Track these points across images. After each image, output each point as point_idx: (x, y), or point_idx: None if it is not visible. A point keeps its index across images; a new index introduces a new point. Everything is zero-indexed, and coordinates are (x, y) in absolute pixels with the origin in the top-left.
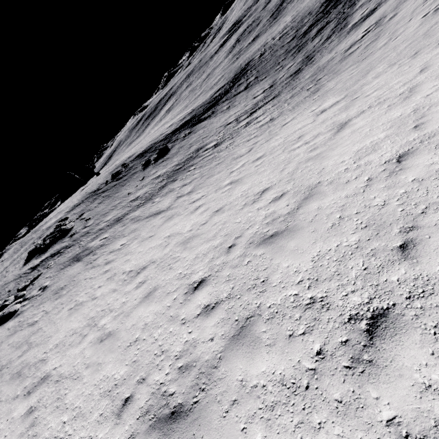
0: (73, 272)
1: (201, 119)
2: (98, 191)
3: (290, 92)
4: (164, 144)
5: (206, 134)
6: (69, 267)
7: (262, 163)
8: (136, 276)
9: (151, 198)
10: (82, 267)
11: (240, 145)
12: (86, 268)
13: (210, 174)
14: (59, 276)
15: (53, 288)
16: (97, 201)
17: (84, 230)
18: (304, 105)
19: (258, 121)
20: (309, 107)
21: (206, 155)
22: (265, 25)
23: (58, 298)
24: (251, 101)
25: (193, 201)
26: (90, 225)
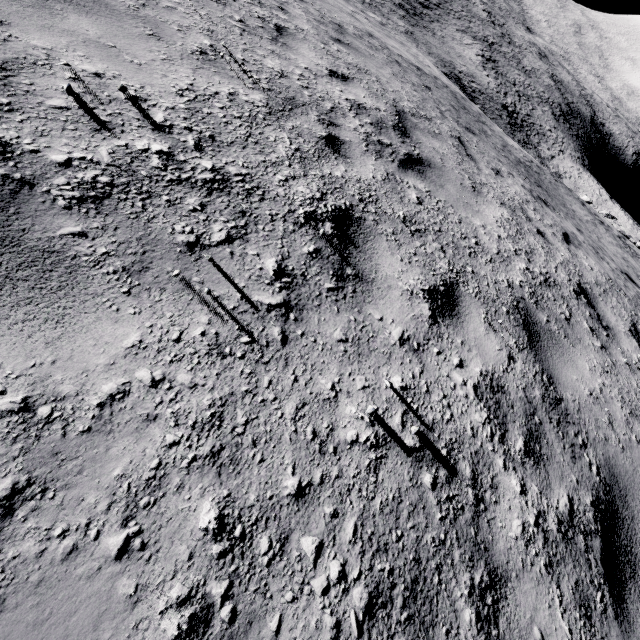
0: None
1: None
2: None
3: None
4: None
5: None
6: None
7: None
8: None
9: None
10: None
11: None
12: None
13: None
14: None
15: None
16: None
17: None
18: None
19: None
20: None
21: None
22: None
23: None
24: None
25: None
26: None
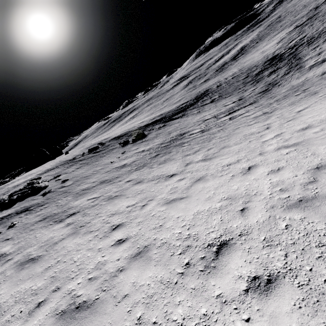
0: (52, 236)
1: (172, 118)
2: (74, 160)
3: (271, 99)
4: (139, 132)
5: (183, 126)
6: (44, 229)
7: (325, 129)
8: (218, 258)
9: (145, 165)
10: (67, 231)
11: (240, 128)
12: (75, 232)
13: (223, 146)
14: (27, 239)
15: (17, 258)
16: (74, 166)
17: (61, 189)
18: (310, 100)
19: (245, 115)
20: (322, 99)
21: (196, 136)
22: (212, 75)
23: (27, 278)
24: (223, 107)
25: (225, 164)
26: (68, 185)
